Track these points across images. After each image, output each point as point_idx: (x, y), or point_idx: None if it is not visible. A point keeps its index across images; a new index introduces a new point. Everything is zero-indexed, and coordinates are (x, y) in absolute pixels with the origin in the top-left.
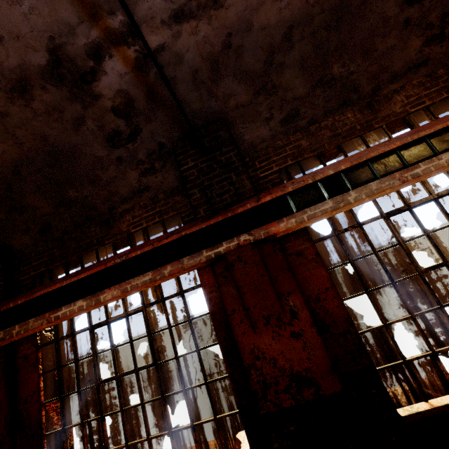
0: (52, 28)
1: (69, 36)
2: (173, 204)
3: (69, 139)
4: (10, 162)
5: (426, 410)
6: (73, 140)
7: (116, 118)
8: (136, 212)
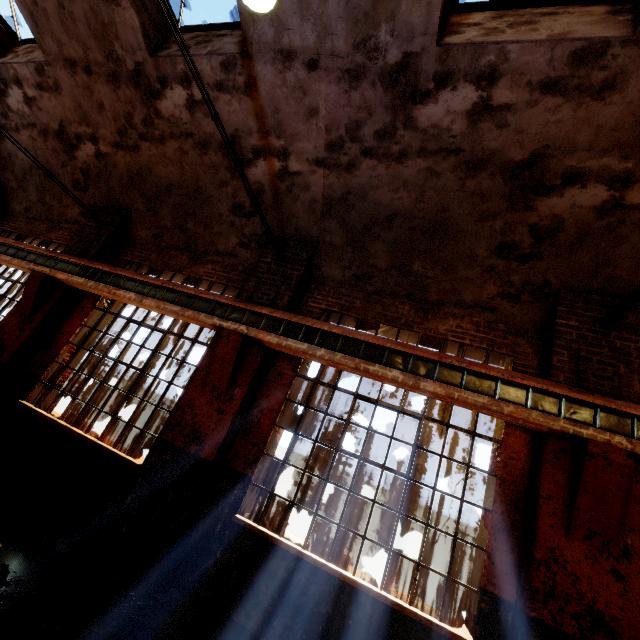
0: None
1: None
2: None
3: None
4: None
5: None
6: None
7: None
8: None
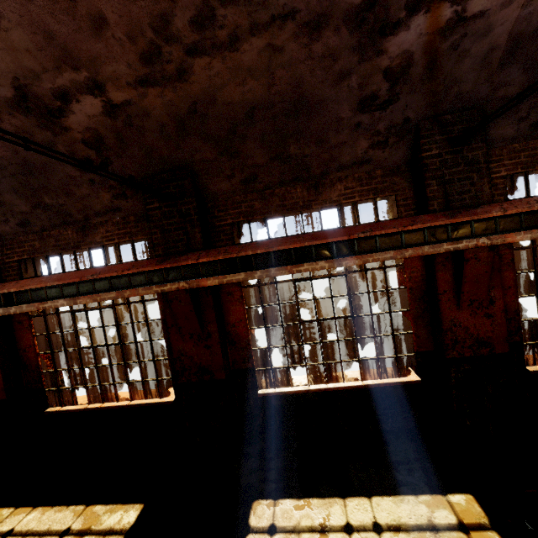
0: None
1: None
2: None
3: None
4: None
5: (54, 411)
6: None
7: None
8: None
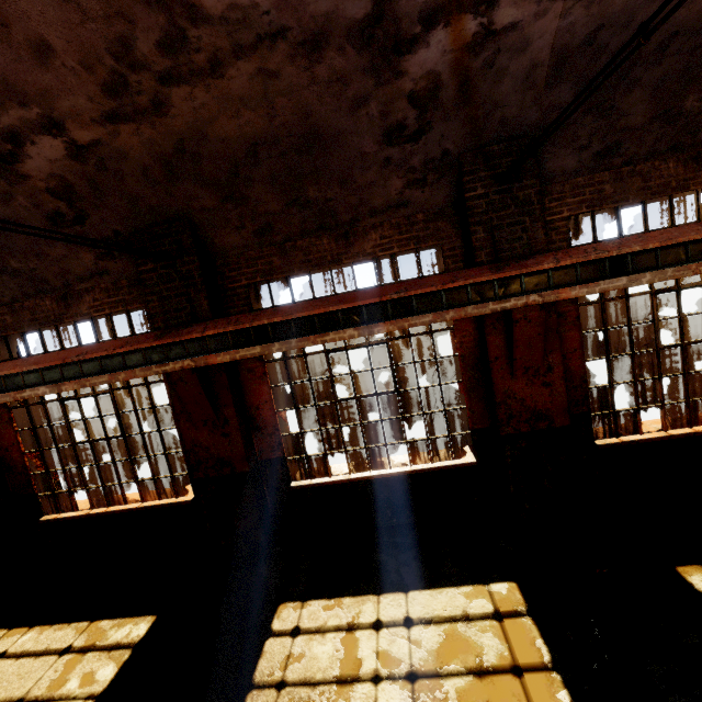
0: None
1: None
2: None
3: None
4: None
5: (50, 519)
6: None
7: None
8: None
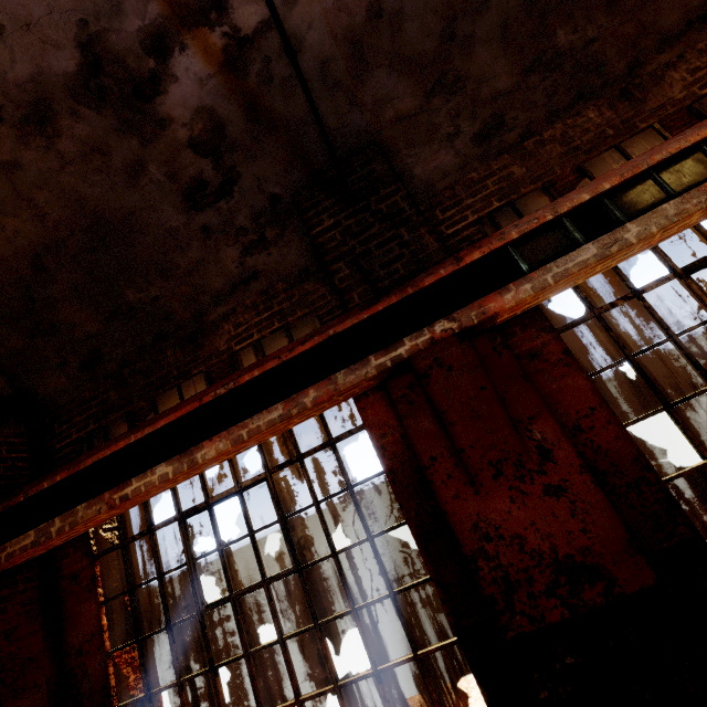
0: (83, 4)
1: (111, 16)
2: (302, 297)
3: (122, 201)
4: (27, 250)
5: None
6: (128, 203)
7: (196, 157)
8: (240, 317)
